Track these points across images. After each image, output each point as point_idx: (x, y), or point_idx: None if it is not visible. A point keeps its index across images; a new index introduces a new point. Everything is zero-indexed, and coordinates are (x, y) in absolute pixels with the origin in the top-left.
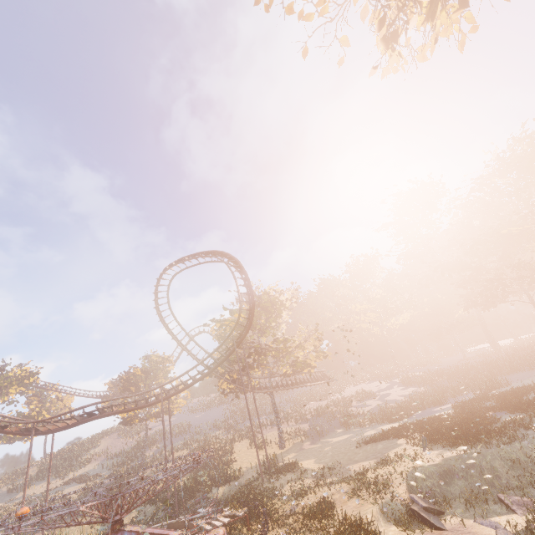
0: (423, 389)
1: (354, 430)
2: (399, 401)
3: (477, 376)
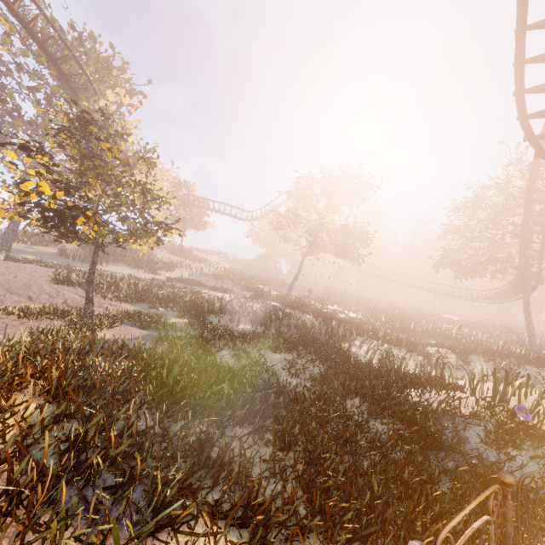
0: None
1: None
2: None
3: None
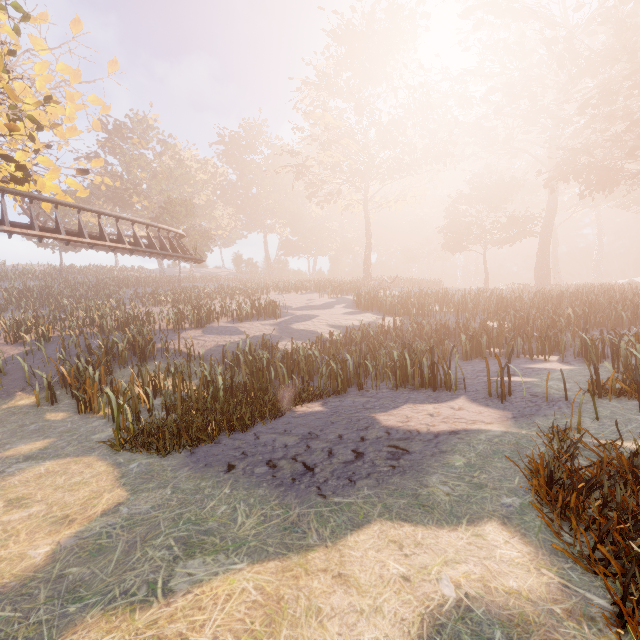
0: (392, 321)
1: (48, 415)
2: (319, 338)
3: (551, 316)
